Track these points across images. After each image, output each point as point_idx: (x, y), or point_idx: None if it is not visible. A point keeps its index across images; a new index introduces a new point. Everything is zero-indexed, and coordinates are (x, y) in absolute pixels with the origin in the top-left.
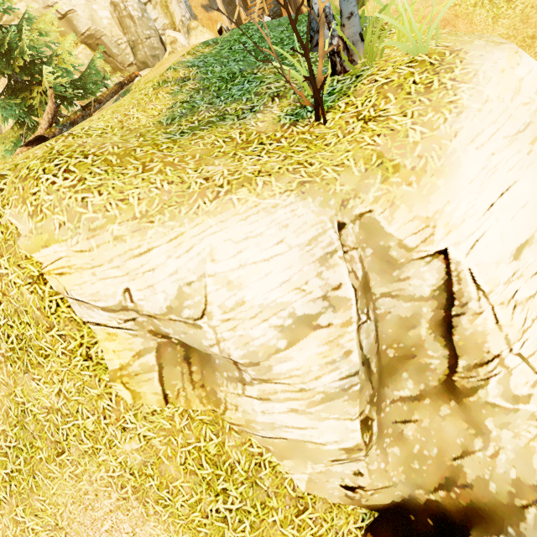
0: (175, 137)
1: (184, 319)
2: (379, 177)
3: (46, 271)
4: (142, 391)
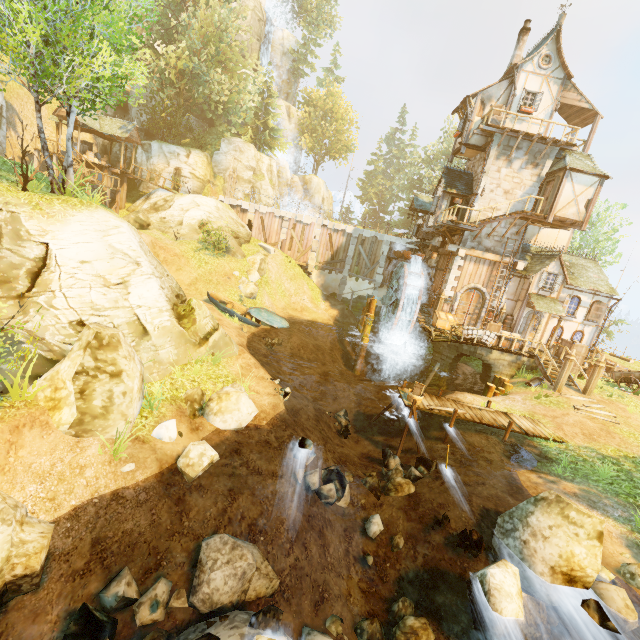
0: None
1: None
2: (32, 208)
3: None
4: None
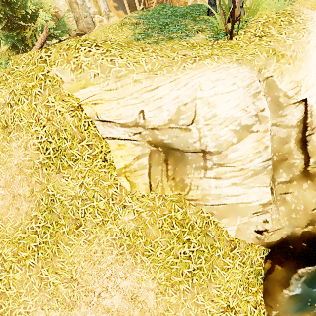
0: (146, 44)
1: (179, 126)
2: (275, 59)
3: (84, 102)
4: (137, 182)
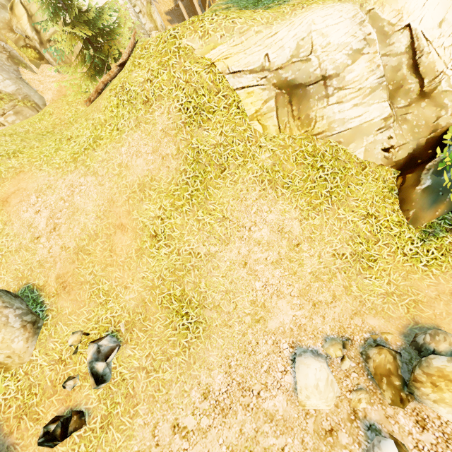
0: None
1: (301, 58)
2: None
3: (216, 60)
4: (267, 125)
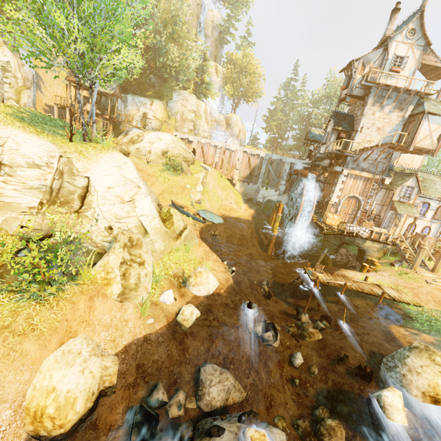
0: (11, 118)
1: None
2: (78, 154)
3: None
4: None
